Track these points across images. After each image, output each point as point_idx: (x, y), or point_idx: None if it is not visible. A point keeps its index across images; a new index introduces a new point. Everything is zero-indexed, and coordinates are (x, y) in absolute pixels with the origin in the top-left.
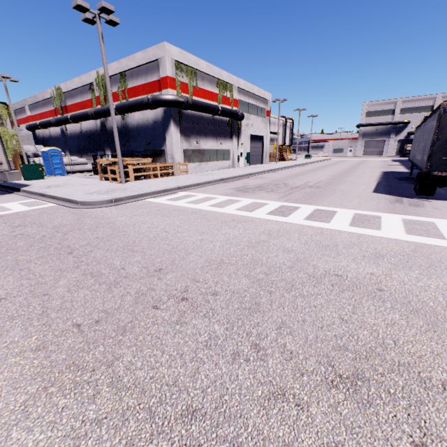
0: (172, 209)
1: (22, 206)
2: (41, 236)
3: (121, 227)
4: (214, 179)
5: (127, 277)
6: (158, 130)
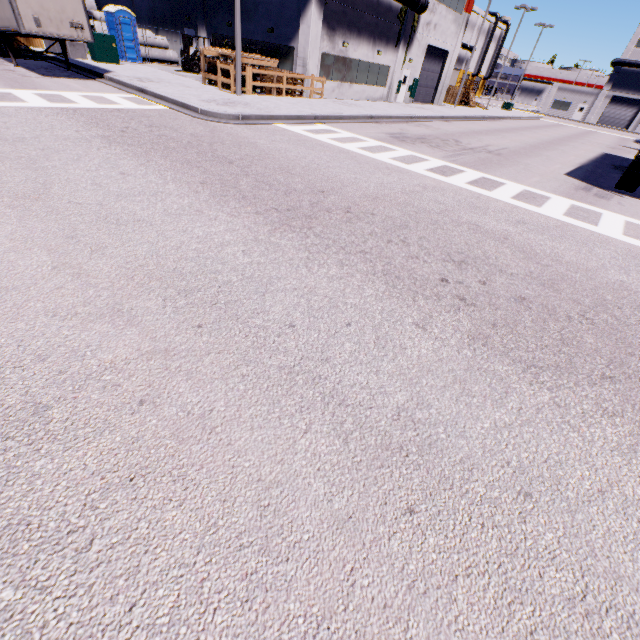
0: (314, 143)
1: (128, 102)
2: (187, 142)
3: (266, 150)
4: (362, 114)
5: (296, 191)
6: (289, 7)
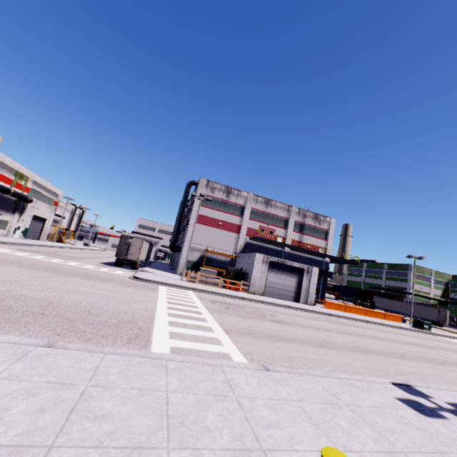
0: None
1: None
2: None
3: None
4: None
5: None
6: None
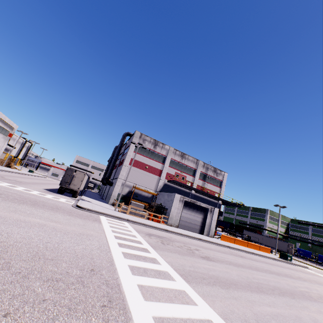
0: None
1: None
2: None
3: None
4: None
5: None
6: None
